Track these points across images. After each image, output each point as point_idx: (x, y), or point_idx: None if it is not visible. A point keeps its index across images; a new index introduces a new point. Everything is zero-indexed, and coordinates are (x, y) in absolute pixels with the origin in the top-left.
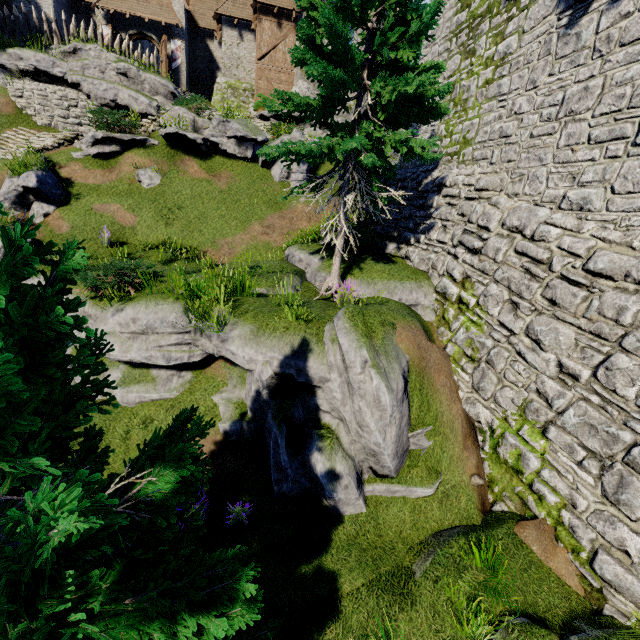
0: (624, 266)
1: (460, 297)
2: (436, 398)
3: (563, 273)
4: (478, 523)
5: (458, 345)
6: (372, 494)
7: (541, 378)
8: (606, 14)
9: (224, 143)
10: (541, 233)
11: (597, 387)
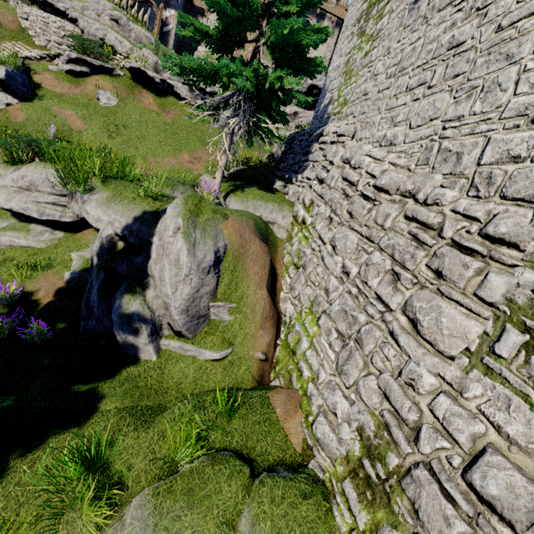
0: (398, 182)
1: (303, 218)
2: (245, 282)
3: (361, 190)
4: (246, 387)
5: (291, 255)
6: (167, 348)
7: (330, 277)
8: None
9: (179, 87)
10: (359, 162)
11: (358, 280)
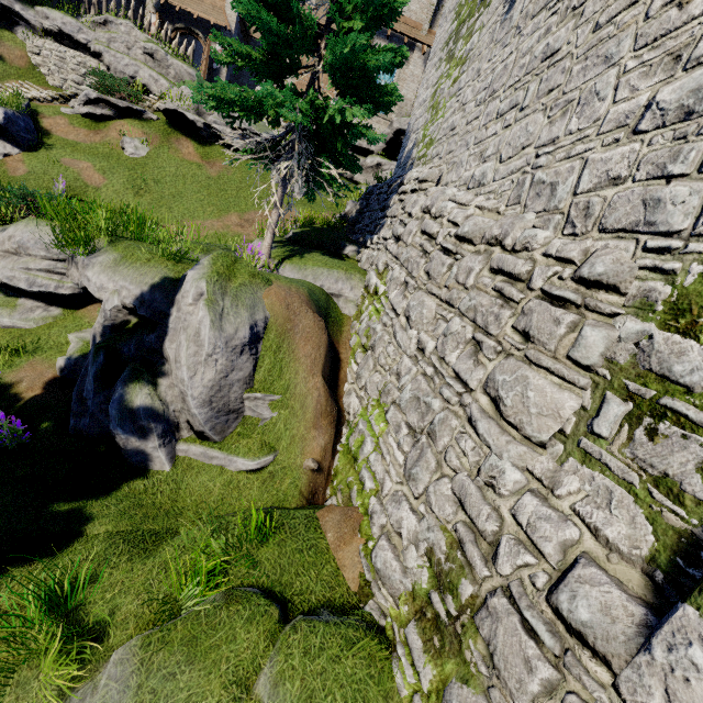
0: (483, 228)
1: (376, 287)
2: (293, 366)
3: (441, 242)
4: (289, 506)
5: (359, 335)
6: (186, 455)
7: (403, 358)
8: None
9: (227, 133)
10: (441, 209)
11: (434, 357)
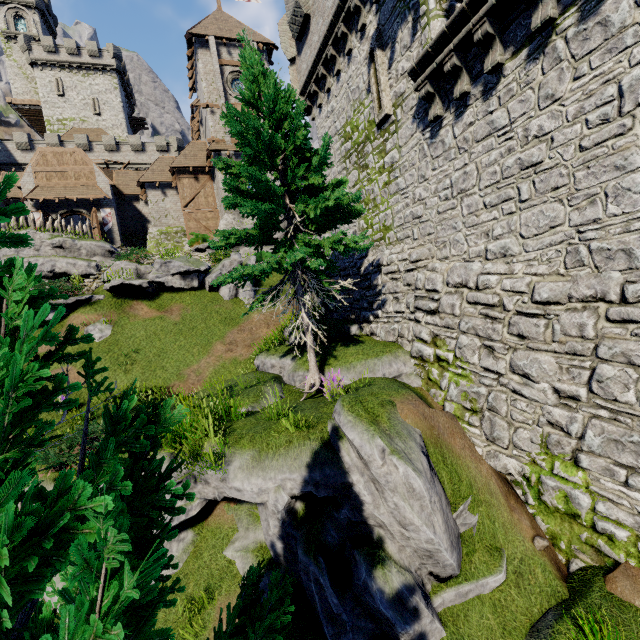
0: (563, 290)
1: (437, 356)
2: (462, 464)
3: (518, 310)
4: (567, 596)
5: (455, 401)
6: (444, 607)
7: (546, 409)
8: (456, 126)
9: (169, 280)
10: (483, 282)
11: (599, 401)
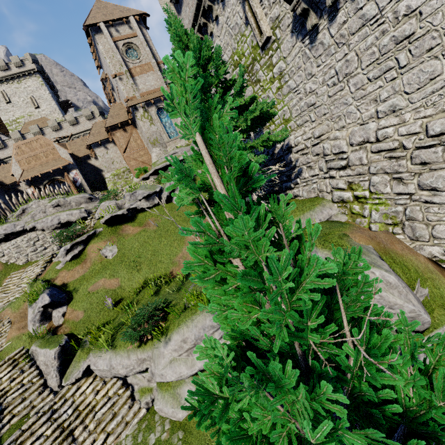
0: None
1: (355, 196)
2: (406, 259)
3: (417, 146)
4: None
5: (378, 222)
6: None
7: None
8: (331, 28)
9: (139, 205)
10: (382, 135)
11: None
